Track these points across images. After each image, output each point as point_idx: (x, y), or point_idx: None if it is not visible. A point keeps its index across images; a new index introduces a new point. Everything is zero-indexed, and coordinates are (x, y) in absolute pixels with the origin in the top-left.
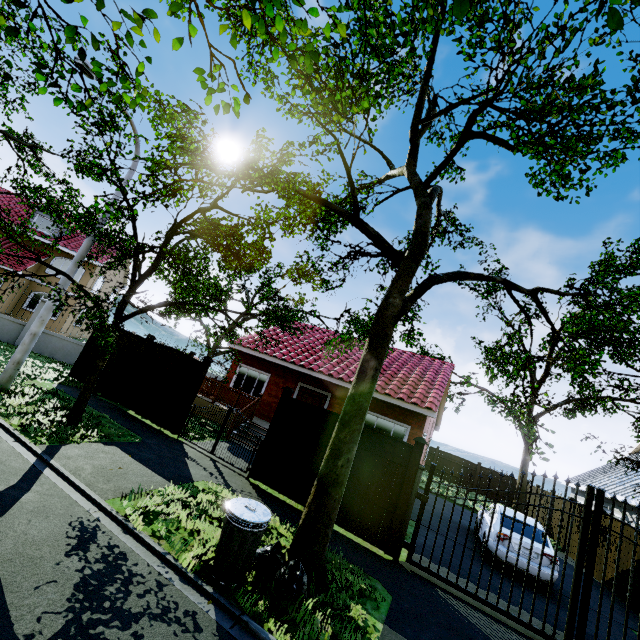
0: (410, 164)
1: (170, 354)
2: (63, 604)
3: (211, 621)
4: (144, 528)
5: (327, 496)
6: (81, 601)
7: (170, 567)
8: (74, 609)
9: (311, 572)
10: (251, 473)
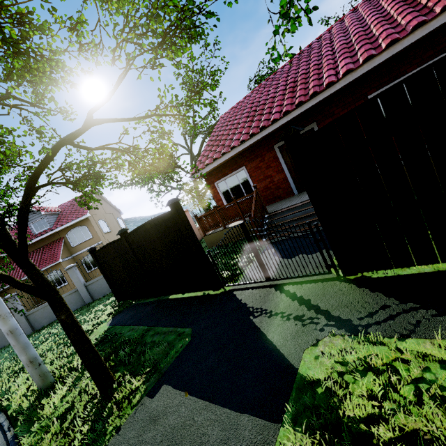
0: None
1: (145, 230)
2: None
3: None
4: None
5: None
6: None
7: None
8: None
9: None
10: (341, 271)
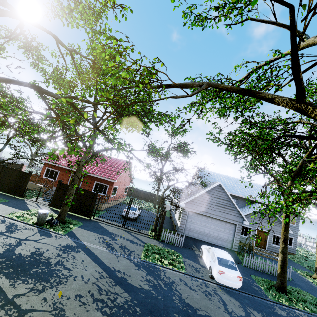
0: (93, 115)
1: (14, 171)
2: (5, 229)
3: (36, 229)
4: (17, 219)
5: (65, 207)
6: (8, 228)
7: (26, 224)
8: (7, 229)
9: (61, 221)
10: (50, 205)
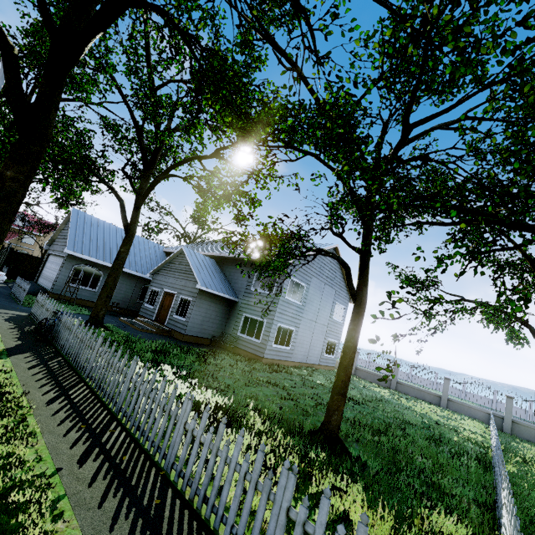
0: None
1: None
2: None
3: None
4: None
5: None
6: None
7: None
8: None
9: None
10: None
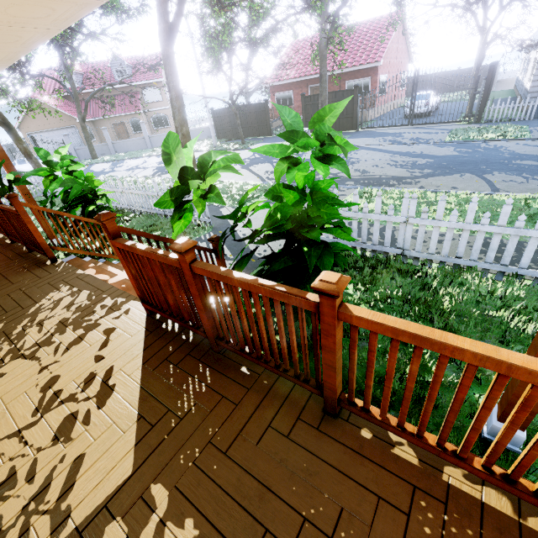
0: None
1: (250, 107)
2: None
3: None
4: None
5: None
6: None
7: None
8: None
9: None
10: None
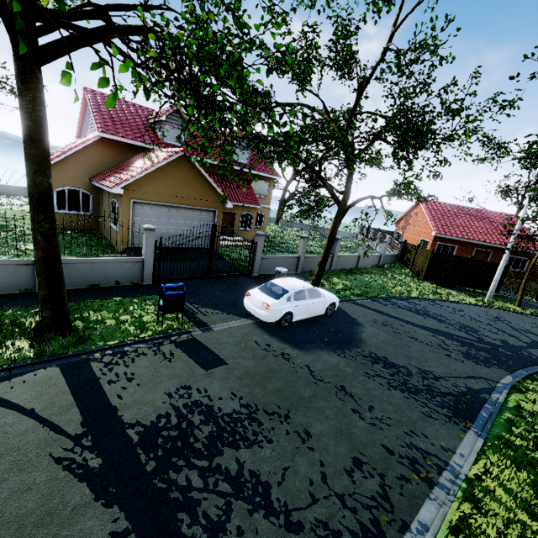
0: None
1: (486, 264)
2: None
3: None
4: None
5: None
6: None
7: None
8: None
9: None
10: (537, 300)
